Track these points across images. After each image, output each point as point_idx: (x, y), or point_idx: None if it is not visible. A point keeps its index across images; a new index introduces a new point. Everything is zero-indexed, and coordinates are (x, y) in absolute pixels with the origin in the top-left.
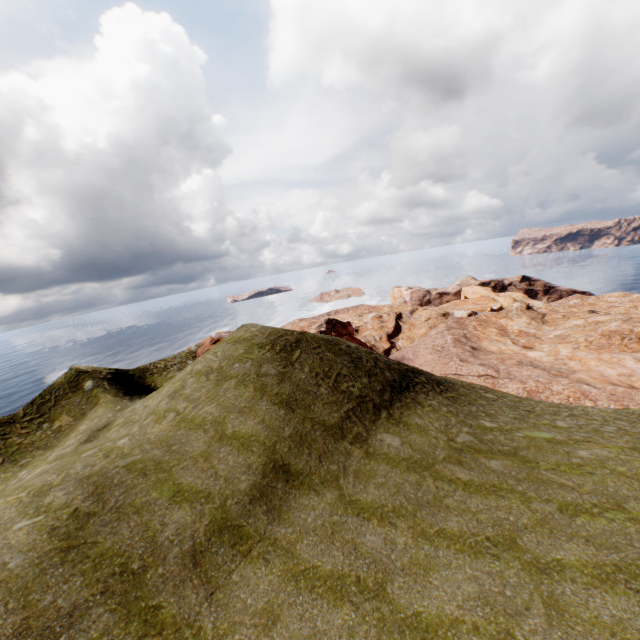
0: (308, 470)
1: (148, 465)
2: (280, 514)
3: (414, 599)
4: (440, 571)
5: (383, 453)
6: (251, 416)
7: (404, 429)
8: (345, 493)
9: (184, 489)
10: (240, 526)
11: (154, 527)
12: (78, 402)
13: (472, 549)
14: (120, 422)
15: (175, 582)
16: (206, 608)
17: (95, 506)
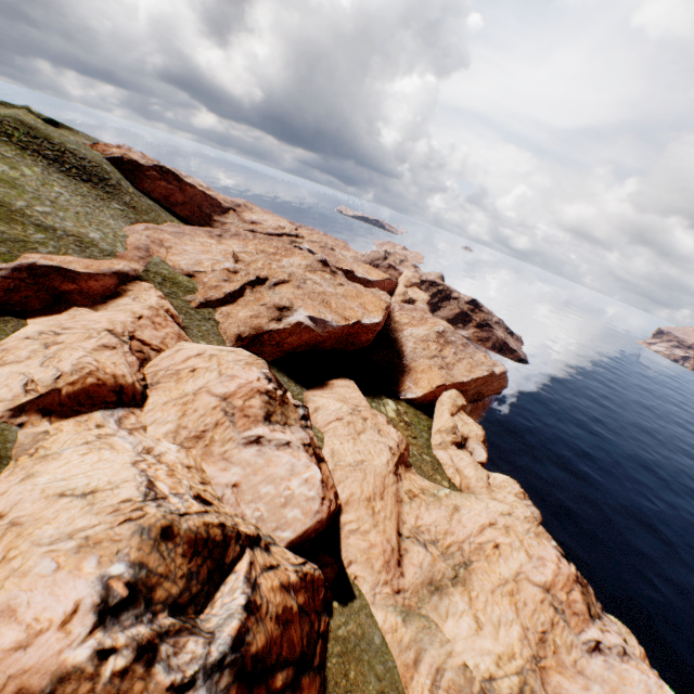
0: None
1: None
2: None
3: None
4: None
5: None
6: None
7: None
8: None
9: None
10: None
11: None
12: None
13: None
14: None
15: None
16: None
17: None
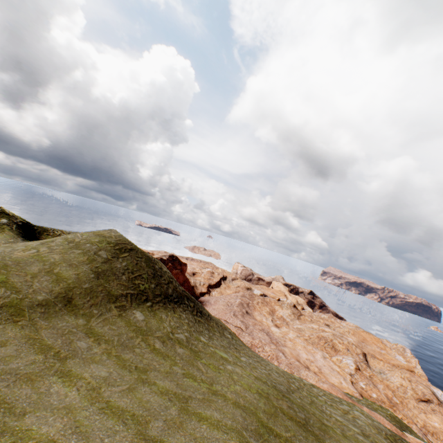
0: (81, 306)
1: (0, 264)
2: (49, 316)
3: (75, 367)
4: (99, 365)
5: (128, 319)
6: (74, 269)
7: (152, 316)
8: (90, 323)
9: (9, 282)
10: (23, 310)
11: None
12: None
13: (124, 366)
14: (5, 245)
15: None
16: None
17: None
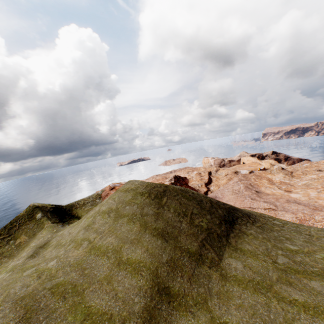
0: (183, 292)
1: (67, 288)
2: None
3: None
4: None
5: (233, 275)
6: (139, 246)
7: (241, 253)
8: (214, 315)
9: (92, 312)
10: None
11: None
12: (32, 226)
13: None
14: (53, 243)
15: None
16: None
17: None
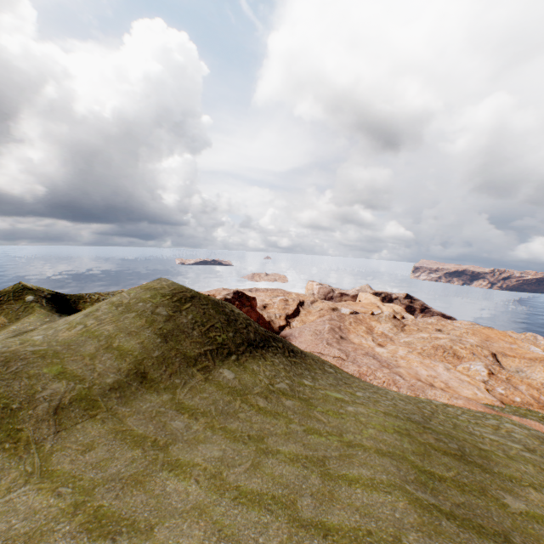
0: (160, 379)
1: (49, 353)
2: (127, 400)
3: (182, 453)
4: (207, 444)
5: (217, 381)
6: (135, 338)
7: (242, 370)
8: (177, 397)
9: (68, 372)
10: (96, 401)
11: (37, 388)
12: (17, 310)
13: (235, 438)
14: (43, 328)
15: (37, 420)
16: (52, 438)
17: (1, 368)
